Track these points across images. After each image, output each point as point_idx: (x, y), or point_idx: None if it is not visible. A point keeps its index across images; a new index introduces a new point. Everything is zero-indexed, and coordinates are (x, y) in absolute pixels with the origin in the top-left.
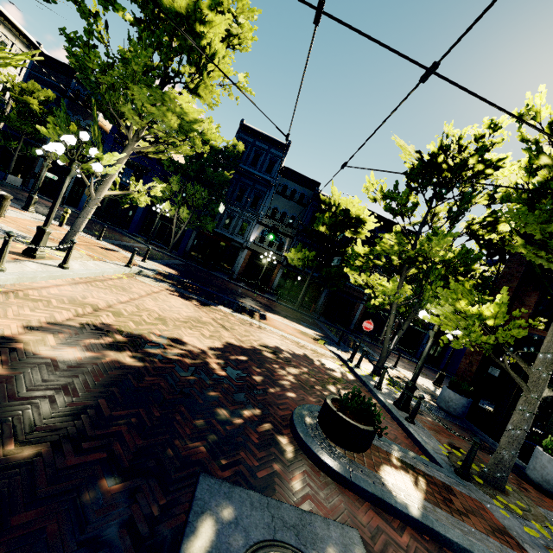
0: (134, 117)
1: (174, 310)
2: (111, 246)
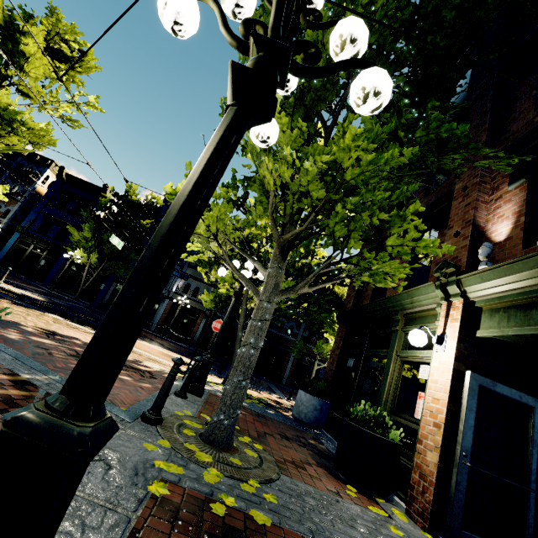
0: None
1: None
2: None
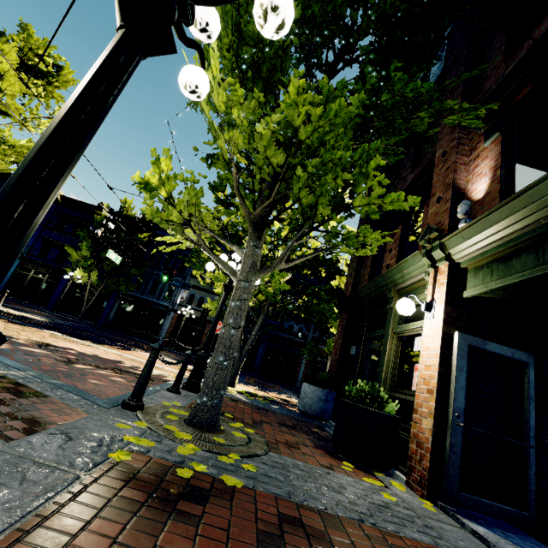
0: None
1: None
2: None
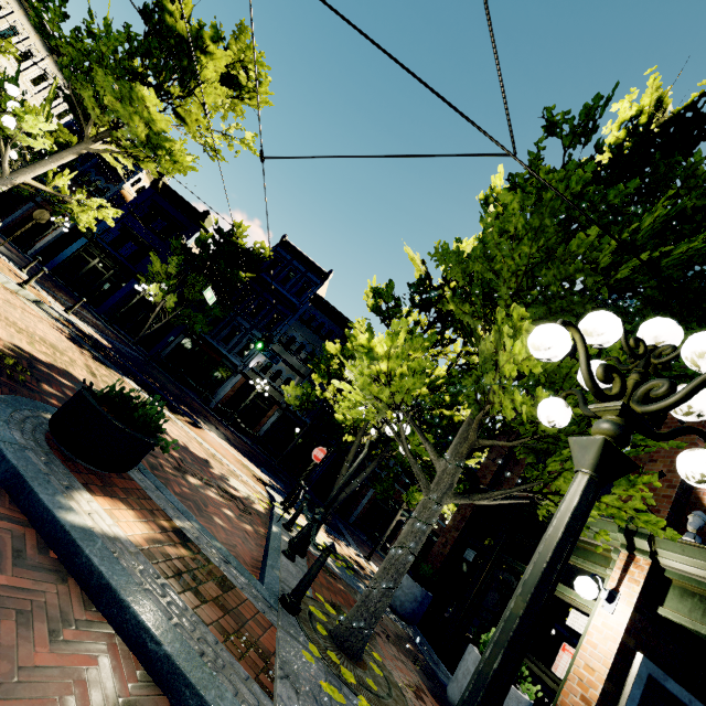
0: (95, 108)
1: (27, 323)
2: (33, 283)
